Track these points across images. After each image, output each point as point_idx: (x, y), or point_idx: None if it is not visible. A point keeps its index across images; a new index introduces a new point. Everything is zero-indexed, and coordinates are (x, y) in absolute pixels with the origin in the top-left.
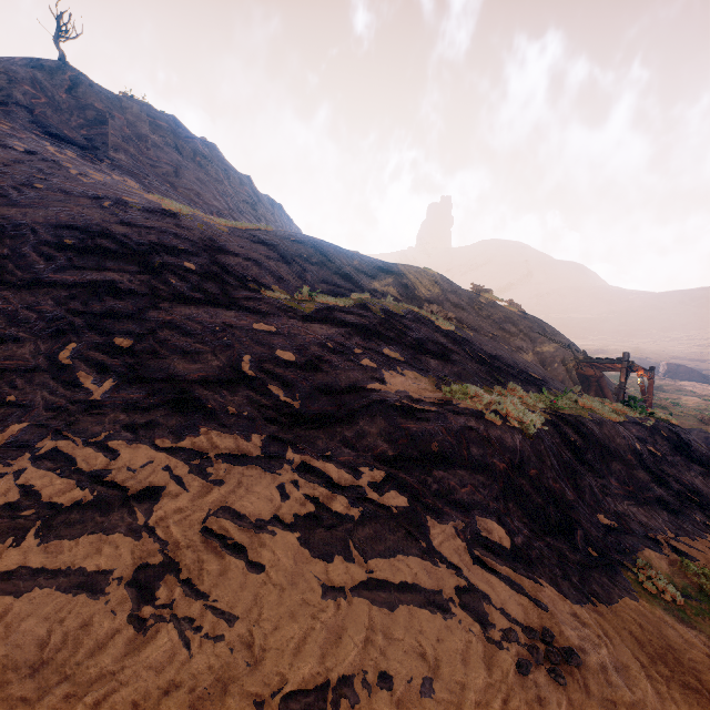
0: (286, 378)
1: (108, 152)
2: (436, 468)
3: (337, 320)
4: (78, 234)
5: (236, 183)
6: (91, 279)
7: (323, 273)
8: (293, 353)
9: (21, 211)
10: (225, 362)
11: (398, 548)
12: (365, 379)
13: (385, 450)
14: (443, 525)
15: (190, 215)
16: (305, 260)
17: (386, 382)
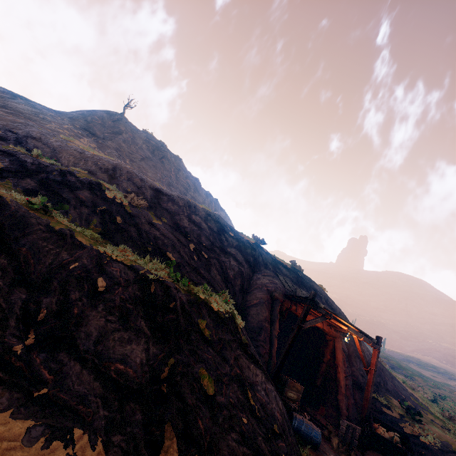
0: None
1: (108, 141)
2: None
3: (11, 153)
4: None
5: (182, 176)
6: None
7: (96, 170)
8: None
9: None
10: None
11: None
12: None
13: None
14: None
15: (67, 140)
16: (95, 164)
17: None
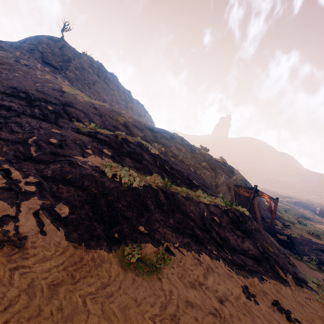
0: (43, 147)
1: (66, 71)
2: (62, 184)
3: (94, 136)
4: (14, 90)
5: (121, 92)
6: (4, 104)
7: (115, 123)
8: (57, 140)
9: (1, 80)
10: (24, 137)
11: (2, 198)
12: (77, 155)
13: (48, 174)
14: (39, 200)
15: (72, 94)
16: (110, 117)
17: (87, 158)
